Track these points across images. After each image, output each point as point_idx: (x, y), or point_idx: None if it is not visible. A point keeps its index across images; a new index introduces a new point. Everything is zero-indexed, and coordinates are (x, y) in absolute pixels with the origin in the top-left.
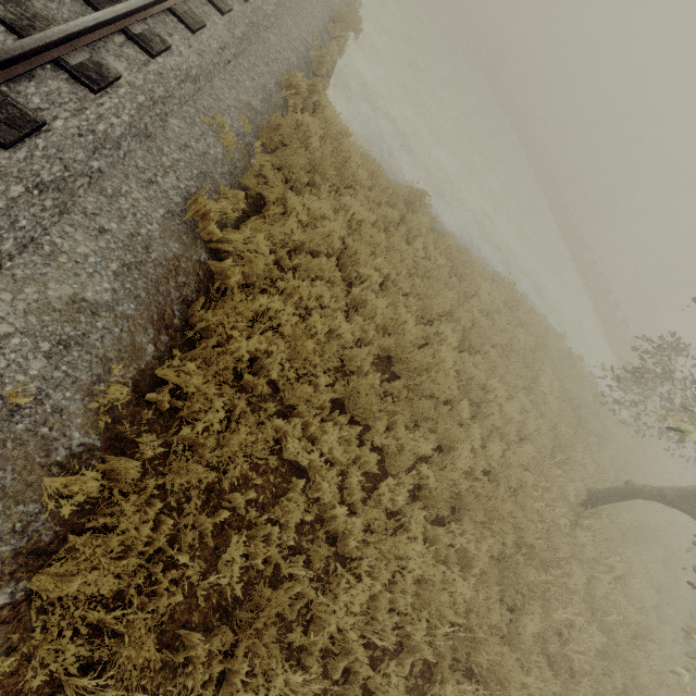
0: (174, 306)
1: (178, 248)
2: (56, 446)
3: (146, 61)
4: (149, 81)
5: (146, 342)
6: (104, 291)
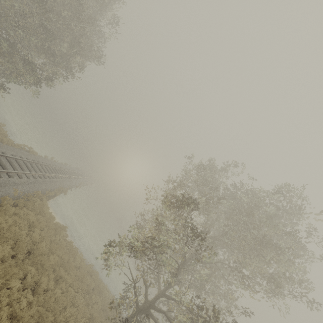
0: None
1: None
2: None
3: (8, 178)
4: (7, 180)
5: None
6: None
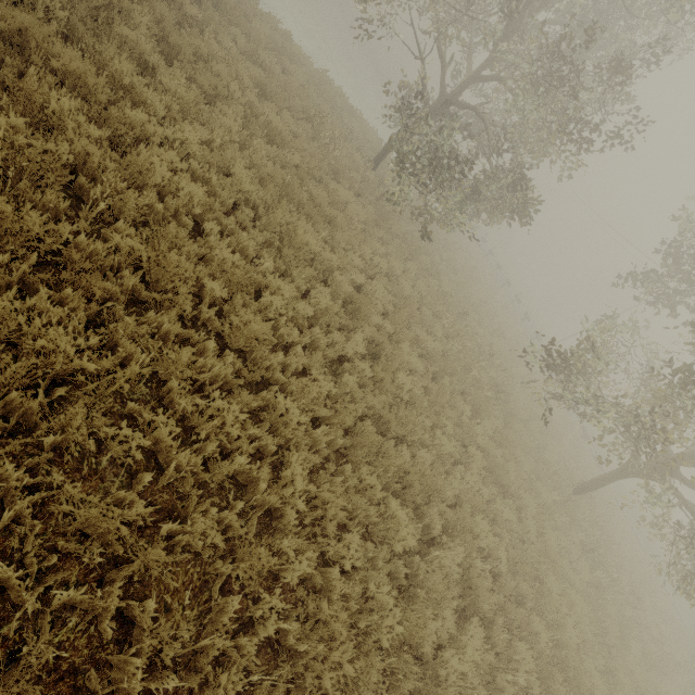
0: None
1: None
2: None
3: None
4: None
5: None
6: None
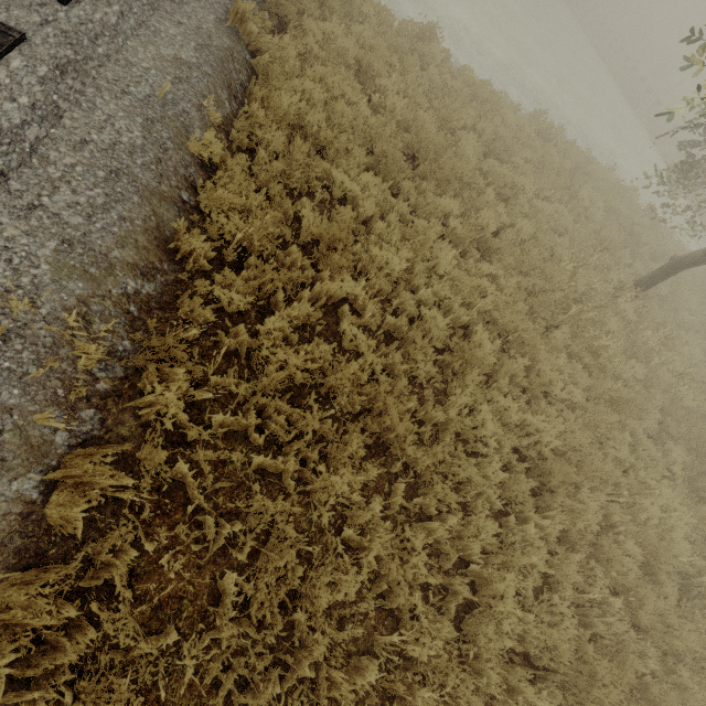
0: (236, 84)
1: (230, 43)
2: (190, 131)
3: None
4: None
5: (224, 98)
6: (192, 58)
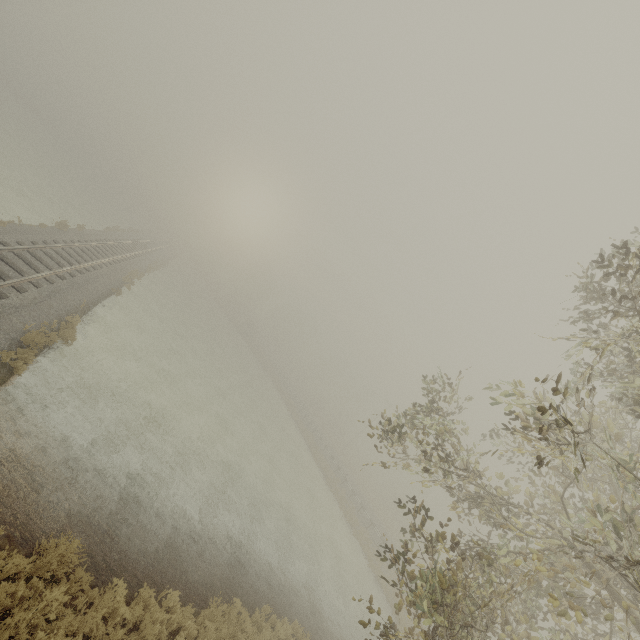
0: None
1: None
2: None
3: None
4: None
5: None
6: None
